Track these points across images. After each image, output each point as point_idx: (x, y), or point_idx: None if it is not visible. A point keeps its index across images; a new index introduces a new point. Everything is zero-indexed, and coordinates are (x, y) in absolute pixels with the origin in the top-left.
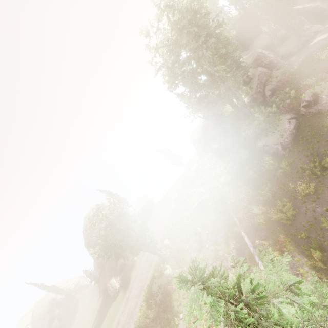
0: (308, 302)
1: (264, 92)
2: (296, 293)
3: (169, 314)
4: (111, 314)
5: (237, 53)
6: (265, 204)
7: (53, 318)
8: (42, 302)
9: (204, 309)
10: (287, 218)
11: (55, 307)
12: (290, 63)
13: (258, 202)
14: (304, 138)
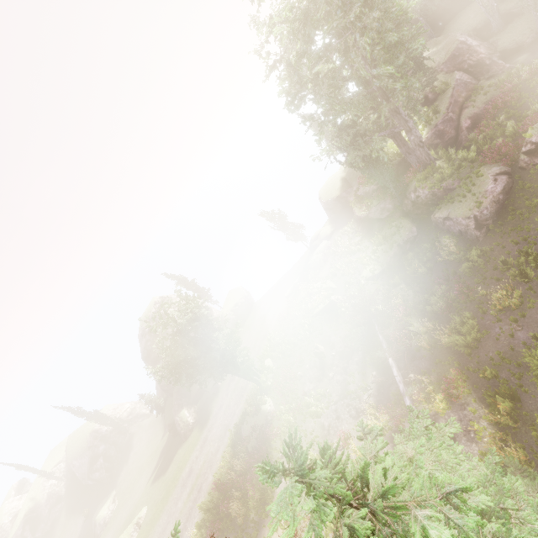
0: (474, 526)
1: (459, 121)
2: (457, 507)
3: None
4: (181, 460)
5: (418, 42)
6: (432, 318)
7: (96, 456)
8: (80, 433)
9: (303, 510)
10: (465, 344)
11: (99, 441)
12: (515, 67)
13: (421, 313)
14: (516, 211)
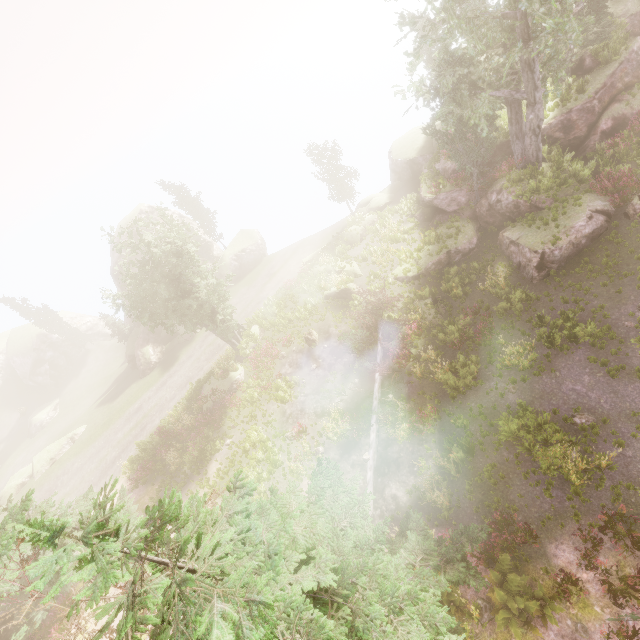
0: None
1: (600, 117)
2: (253, 617)
3: (213, 431)
4: (133, 394)
5: None
6: (440, 348)
7: (41, 360)
8: (26, 330)
9: None
10: (455, 386)
11: (47, 347)
12: None
13: (432, 338)
14: (589, 265)
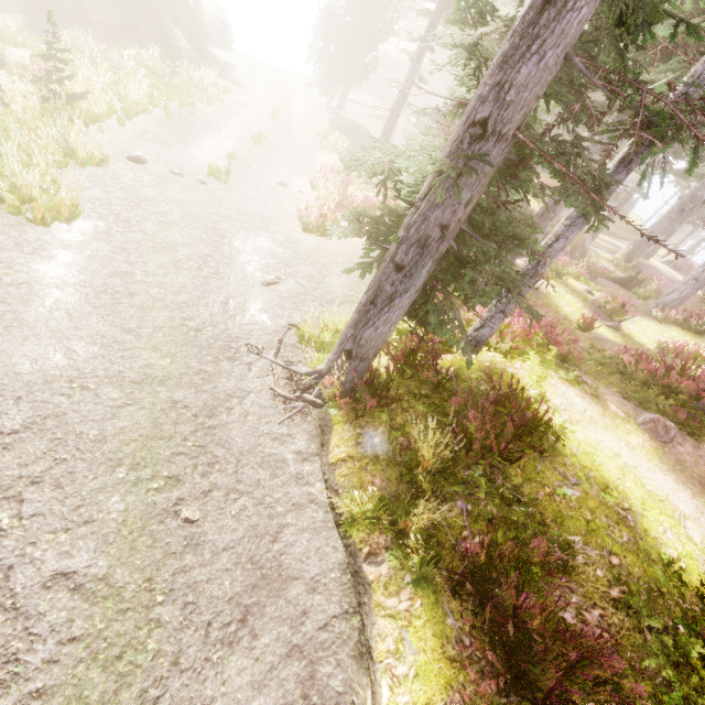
0: None
1: None
2: None
3: None
4: None
5: None
6: None
7: None
8: None
9: None
10: None
11: None
12: None
13: None
14: None
